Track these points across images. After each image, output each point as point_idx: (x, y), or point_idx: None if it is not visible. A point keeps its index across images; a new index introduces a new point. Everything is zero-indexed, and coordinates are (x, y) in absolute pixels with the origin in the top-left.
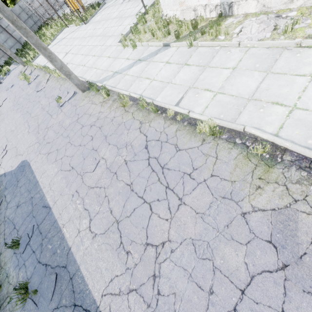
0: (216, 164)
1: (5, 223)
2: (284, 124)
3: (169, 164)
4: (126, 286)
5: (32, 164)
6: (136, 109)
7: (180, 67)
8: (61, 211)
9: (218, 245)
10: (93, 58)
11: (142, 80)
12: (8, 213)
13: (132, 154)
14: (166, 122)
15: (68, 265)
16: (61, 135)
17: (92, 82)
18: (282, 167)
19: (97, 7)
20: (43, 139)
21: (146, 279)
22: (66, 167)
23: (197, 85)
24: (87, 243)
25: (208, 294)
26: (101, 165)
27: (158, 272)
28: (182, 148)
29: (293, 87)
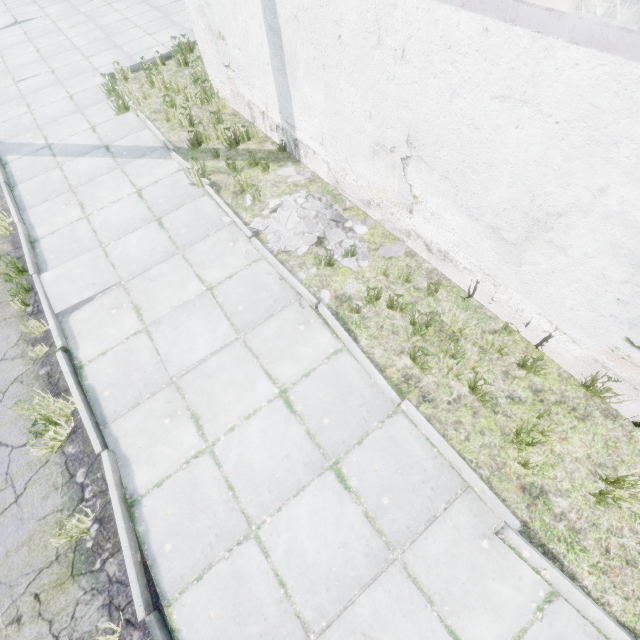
0: (5, 514)
1: None
2: (169, 479)
3: None
4: None
5: None
6: (1, 271)
7: (148, 219)
8: None
9: None
10: (47, 76)
11: (70, 204)
12: None
13: None
14: (18, 345)
15: None
16: None
17: None
18: (86, 588)
19: None
20: None
21: None
22: None
23: (134, 285)
24: None
25: None
26: None
27: None
28: None
29: (243, 397)
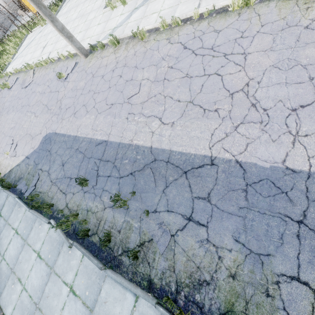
0: (261, 18)
1: (55, 184)
2: None
3: (216, 43)
4: (231, 127)
5: (59, 130)
6: (156, 35)
7: None
8: (121, 134)
9: (297, 54)
10: (80, 33)
11: (149, 17)
12: (54, 176)
13: (174, 59)
14: (194, 25)
15: (158, 157)
16: (81, 95)
17: (93, 45)
18: None
19: (60, 2)
20: (59, 109)
21: (246, 111)
22: (104, 108)
23: None
24: (168, 132)
25: (310, 81)
26: (144, 84)
27: (255, 101)
28: (222, 29)
29: None
